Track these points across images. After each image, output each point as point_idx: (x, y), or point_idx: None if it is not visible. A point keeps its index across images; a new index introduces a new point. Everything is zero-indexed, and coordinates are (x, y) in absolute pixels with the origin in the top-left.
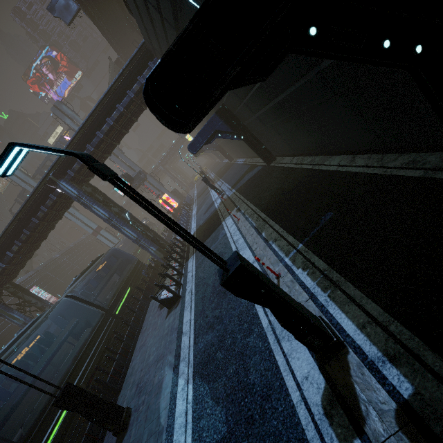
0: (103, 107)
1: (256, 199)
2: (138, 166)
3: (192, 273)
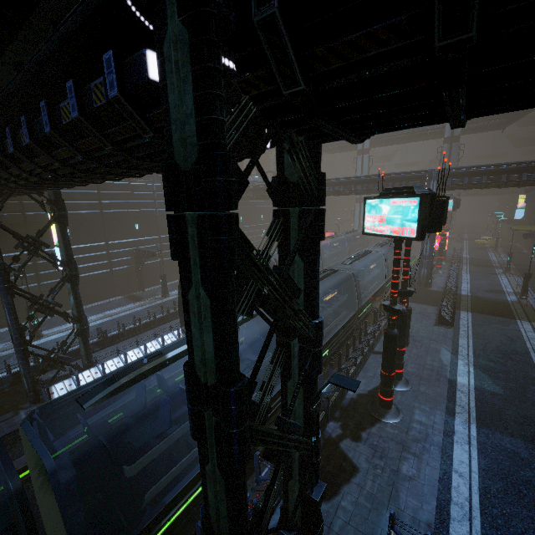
0: (532, 161)
1: None
2: None
3: (467, 323)
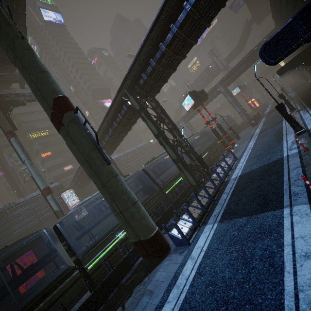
0: (245, 57)
1: (302, 95)
2: (241, 82)
3: (263, 119)
